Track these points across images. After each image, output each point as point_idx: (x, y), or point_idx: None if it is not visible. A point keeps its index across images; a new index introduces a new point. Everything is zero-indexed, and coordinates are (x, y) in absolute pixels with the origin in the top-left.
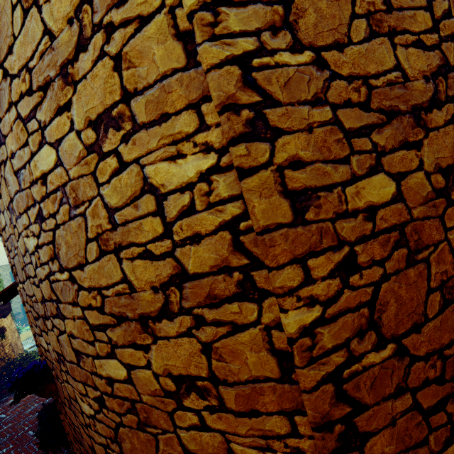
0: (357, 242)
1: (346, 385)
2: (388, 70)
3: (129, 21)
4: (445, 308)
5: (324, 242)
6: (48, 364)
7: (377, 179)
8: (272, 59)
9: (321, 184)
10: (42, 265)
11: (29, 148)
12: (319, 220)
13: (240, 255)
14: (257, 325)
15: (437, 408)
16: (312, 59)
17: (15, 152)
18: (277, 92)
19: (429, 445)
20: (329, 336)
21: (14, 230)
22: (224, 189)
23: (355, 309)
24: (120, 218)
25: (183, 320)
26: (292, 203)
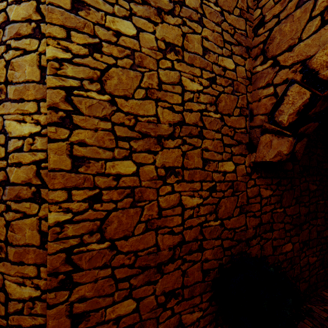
0: (105, 189)
1: (74, 256)
2: (150, 115)
3: (19, 49)
4: (145, 232)
5: (86, 184)
6: None
7: (127, 162)
8: (86, 93)
9: (94, 157)
10: None
11: None
12: (86, 173)
13: (38, 179)
14: (36, 216)
15: (125, 279)
16: (109, 99)
17: None
18: (83, 109)
19: (114, 297)
20: (72, 230)
21: None
22: (40, 144)
23: (92, 220)
24: None
25: (0, 206)
26: (73, 161)
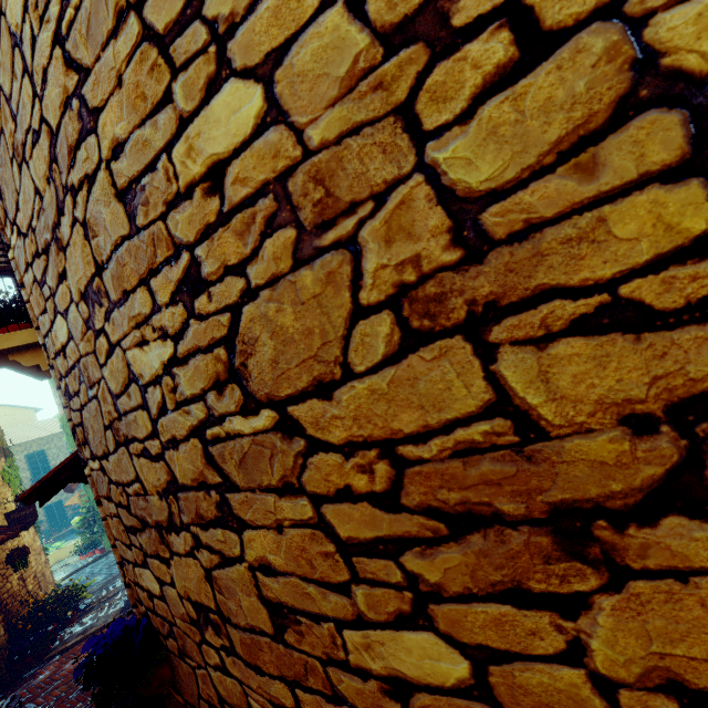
0: None
1: None
2: None
3: None
4: None
5: None
6: (155, 623)
7: None
8: None
9: None
10: (181, 405)
11: (172, 110)
12: None
13: None
14: None
15: None
16: None
17: (124, 139)
18: None
19: None
20: None
21: (95, 342)
22: None
23: None
24: (504, 220)
25: None
26: None
